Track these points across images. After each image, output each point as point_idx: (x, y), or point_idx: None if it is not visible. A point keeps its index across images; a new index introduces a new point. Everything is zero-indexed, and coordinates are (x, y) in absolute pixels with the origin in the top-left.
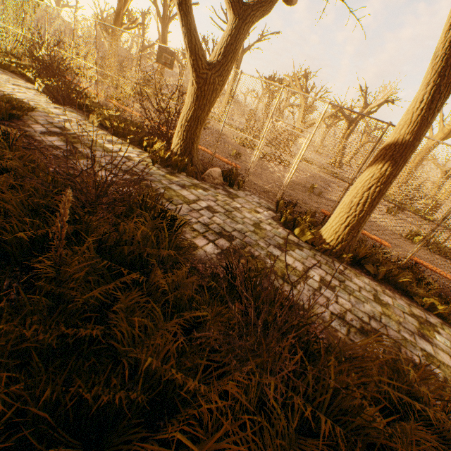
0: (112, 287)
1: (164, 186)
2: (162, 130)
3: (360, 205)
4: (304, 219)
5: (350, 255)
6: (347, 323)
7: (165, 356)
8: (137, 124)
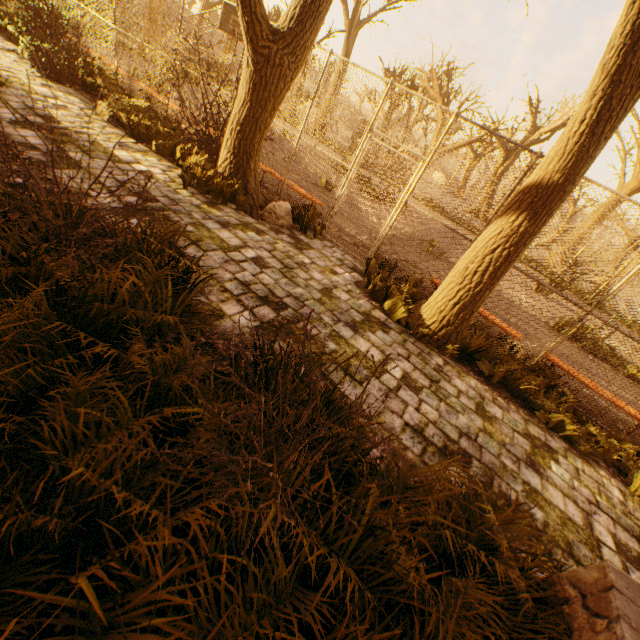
0: (58, 362)
1: (194, 221)
2: (207, 136)
3: (478, 274)
4: (401, 289)
5: (457, 345)
6: (425, 440)
7: (123, 467)
8: (172, 123)
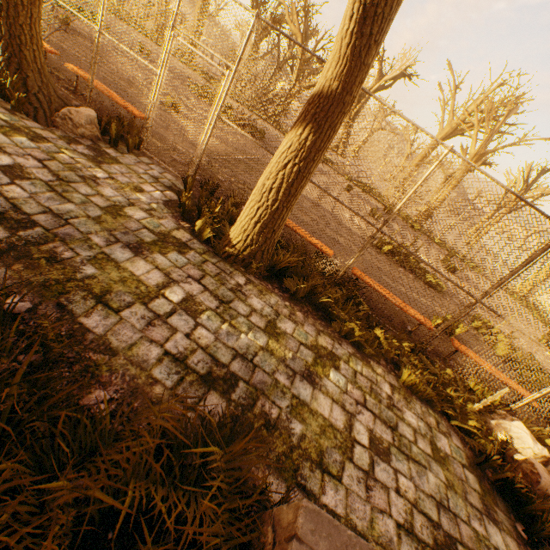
0: None
1: None
2: None
3: (274, 191)
4: (214, 208)
5: (261, 264)
6: (186, 369)
7: None
8: None
